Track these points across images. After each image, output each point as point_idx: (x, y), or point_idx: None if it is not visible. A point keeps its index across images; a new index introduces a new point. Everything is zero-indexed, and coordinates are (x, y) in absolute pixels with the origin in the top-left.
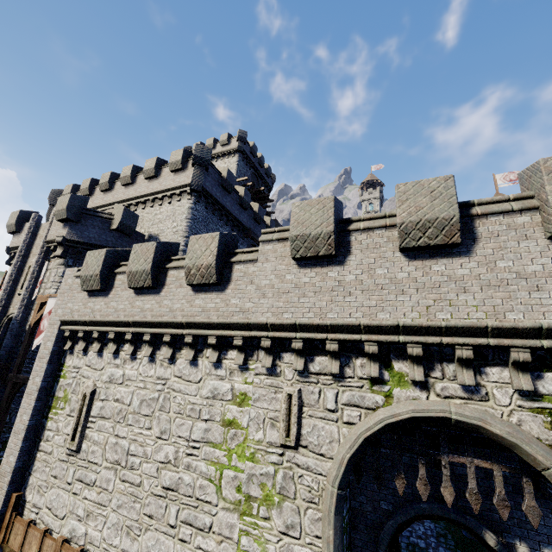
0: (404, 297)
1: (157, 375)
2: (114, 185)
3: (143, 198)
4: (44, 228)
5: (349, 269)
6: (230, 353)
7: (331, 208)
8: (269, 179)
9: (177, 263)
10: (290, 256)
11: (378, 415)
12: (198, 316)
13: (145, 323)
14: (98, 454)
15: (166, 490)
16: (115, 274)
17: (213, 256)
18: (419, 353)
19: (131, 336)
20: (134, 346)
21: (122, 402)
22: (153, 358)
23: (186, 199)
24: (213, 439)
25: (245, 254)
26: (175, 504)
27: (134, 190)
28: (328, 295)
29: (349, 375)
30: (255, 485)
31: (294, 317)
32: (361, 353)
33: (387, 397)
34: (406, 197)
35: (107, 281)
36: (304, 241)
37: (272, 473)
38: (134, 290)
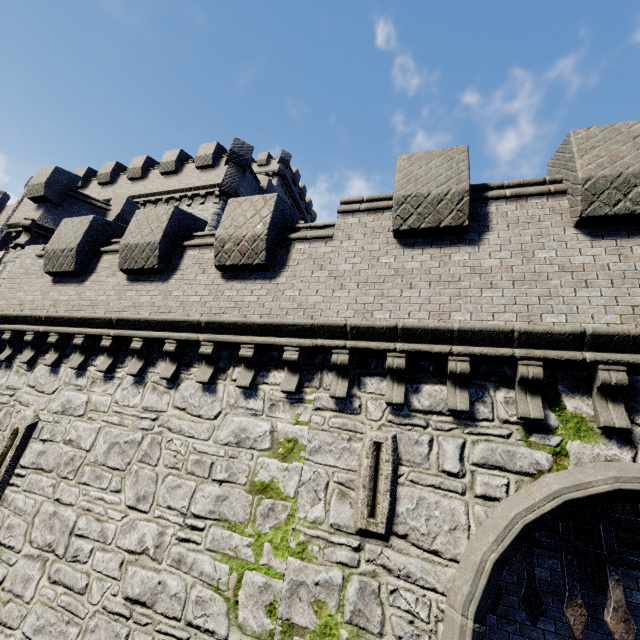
0: (588, 291)
1: (144, 405)
2: (117, 179)
3: (154, 197)
4: (9, 210)
5: (489, 250)
6: (274, 374)
7: (464, 160)
8: (309, 216)
9: (201, 240)
10: (387, 232)
11: (546, 484)
12: (228, 313)
13: (137, 322)
14: (18, 532)
15: (132, 604)
16: (100, 254)
17: (264, 224)
18: (622, 380)
19: (111, 342)
20: (112, 358)
21: (77, 445)
22: (141, 378)
23: (212, 203)
24: (230, 515)
25: (312, 230)
26: (145, 633)
27: (144, 186)
28: (452, 286)
29: (484, 416)
30: (304, 603)
31: (393, 318)
32: (505, 381)
33: (557, 455)
34: (592, 145)
35: (86, 262)
36: (417, 205)
37: (337, 583)
38: (128, 275)
